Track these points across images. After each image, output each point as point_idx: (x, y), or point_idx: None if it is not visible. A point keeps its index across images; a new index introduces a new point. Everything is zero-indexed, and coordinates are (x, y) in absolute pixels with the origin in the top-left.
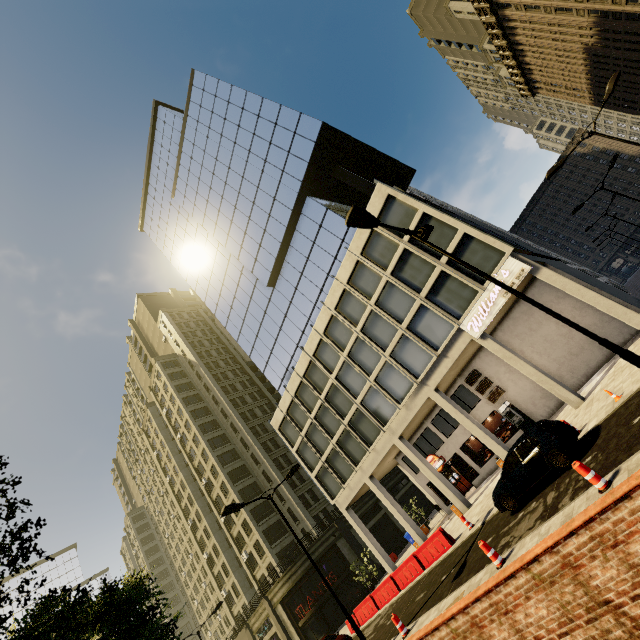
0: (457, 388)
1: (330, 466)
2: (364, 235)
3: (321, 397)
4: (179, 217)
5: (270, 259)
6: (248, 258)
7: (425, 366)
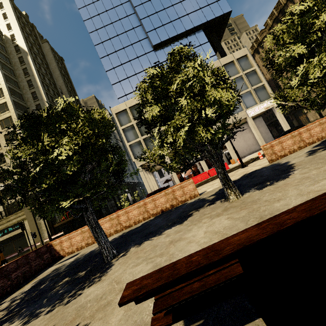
0: None
1: (144, 143)
2: (229, 60)
3: None
4: None
5: (165, 35)
6: (149, 24)
7: None
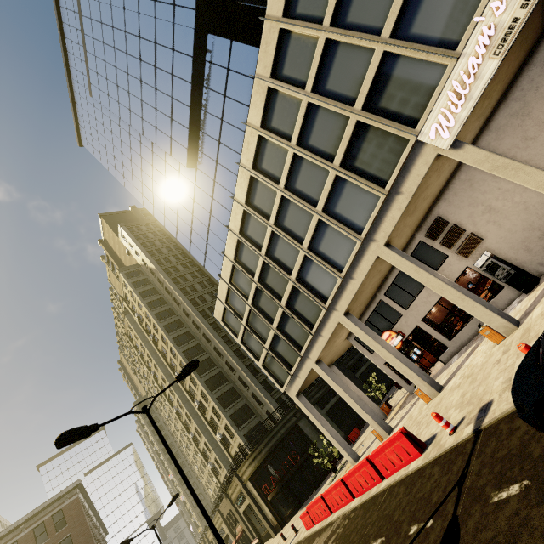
0: (415, 247)
1: (275, 353)
2: (271, 44)
3: (254, 280)
4: (103, 118)
5: (183, 132)
6: (164, 139)
7: (370, 215)
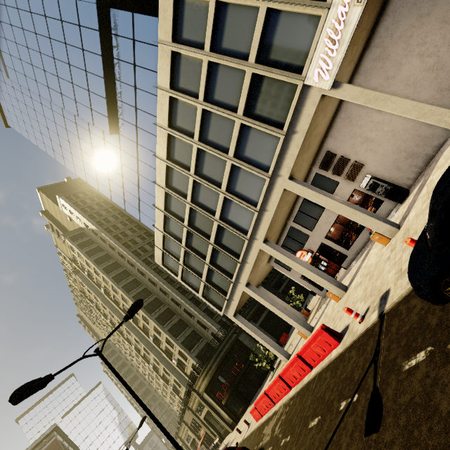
0: (313, 179)
1: (211, 284)
2: (168, 11)
3: (185, 225)
4: (24, 98)
5: (101, 102)
6: (85, 111)
7: (273, 154)
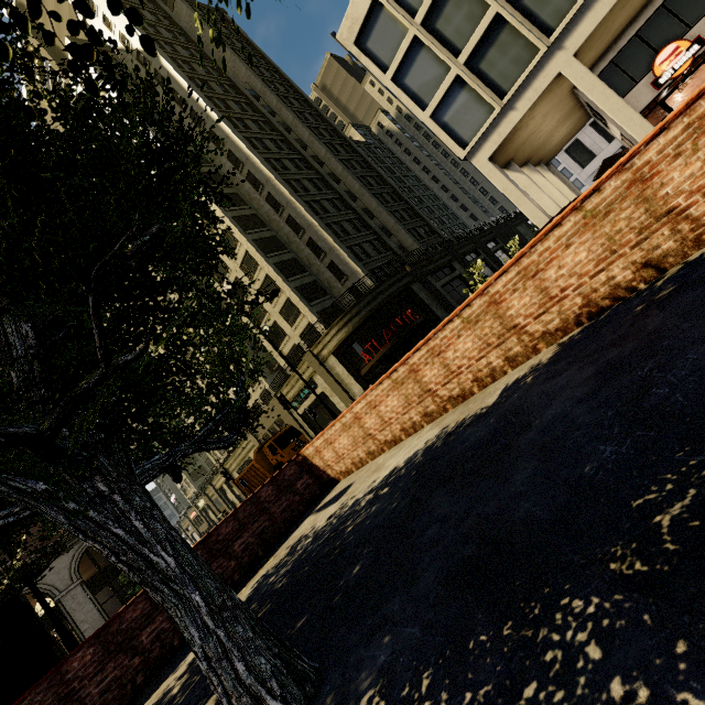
0: None
1: (473, 75)
2: None
3: None
4: None
5: None
6: None
7: None
